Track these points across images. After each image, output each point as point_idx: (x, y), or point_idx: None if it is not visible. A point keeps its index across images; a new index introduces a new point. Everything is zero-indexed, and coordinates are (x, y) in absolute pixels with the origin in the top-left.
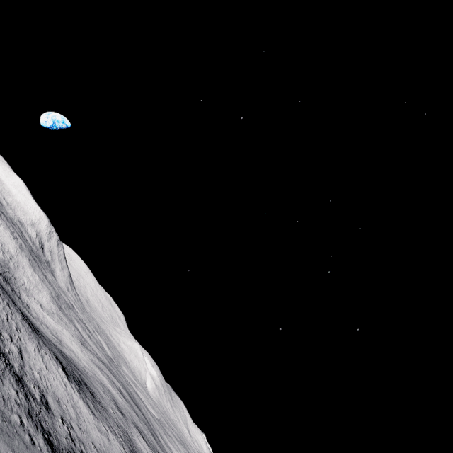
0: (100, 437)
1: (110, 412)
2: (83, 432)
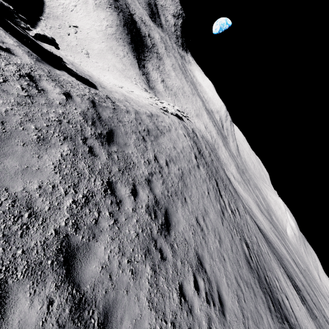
0: None
1: (317, 317)
2: None
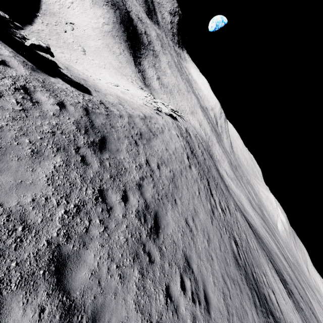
0: None
1: (303, 310)
2: None
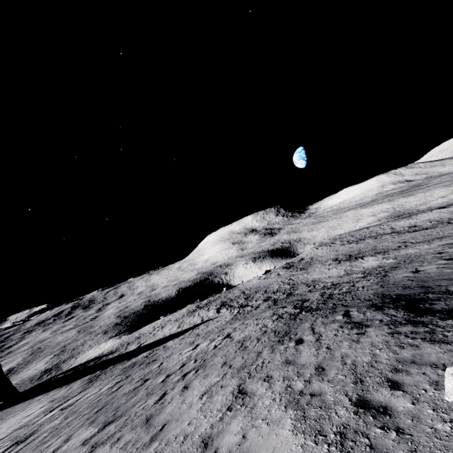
0: None
1: None
2: None
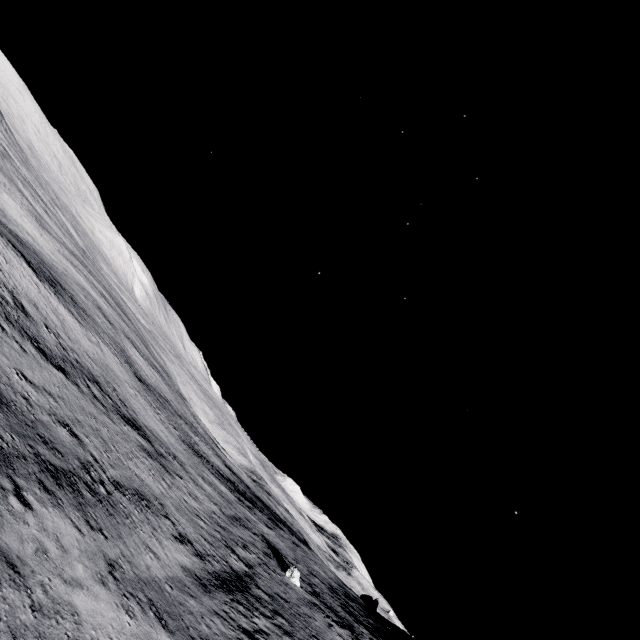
0: (92, 347)
1: (96, 321)
2: (73, 342)
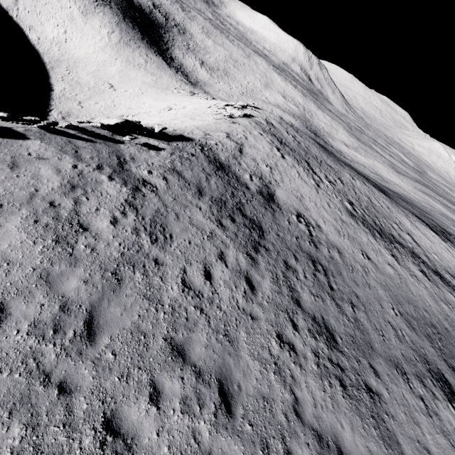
0: None
1: None
2: None
